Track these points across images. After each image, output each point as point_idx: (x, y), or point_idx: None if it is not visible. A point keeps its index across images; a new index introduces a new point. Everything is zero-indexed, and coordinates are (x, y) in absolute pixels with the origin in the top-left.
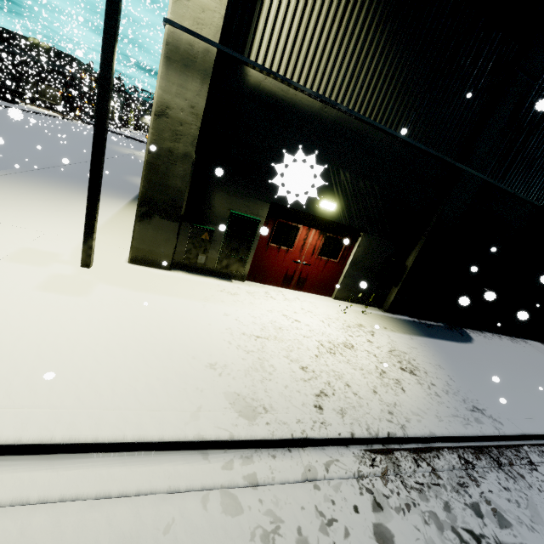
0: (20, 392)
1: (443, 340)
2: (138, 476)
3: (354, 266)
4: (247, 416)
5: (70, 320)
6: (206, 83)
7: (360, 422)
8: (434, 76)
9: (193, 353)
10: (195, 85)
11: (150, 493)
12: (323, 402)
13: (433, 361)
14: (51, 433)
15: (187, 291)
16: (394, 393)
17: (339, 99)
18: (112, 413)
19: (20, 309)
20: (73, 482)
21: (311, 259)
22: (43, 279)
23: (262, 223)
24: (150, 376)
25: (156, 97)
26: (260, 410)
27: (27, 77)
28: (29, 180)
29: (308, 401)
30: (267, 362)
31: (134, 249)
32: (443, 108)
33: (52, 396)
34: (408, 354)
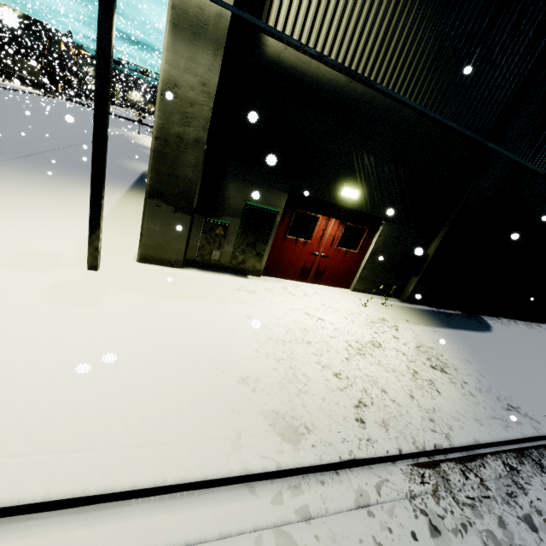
0: (41, 433)
1: (464, 330)
2: (184, 523)
3: (373, 256)
4: (291, 439)
5: (85, 336)
6: (218, 55)
7: (405, 435)
8: (471, 44)
9: (222, 366)
10: (206, 58)
11: (199, 542)
12: (364, 414)
13: (460, 355)
14: (83, 484)
15: (204, 292)
16: (430, 396)
17: (366, 72)
18: (147, 451)
19: (28, 327)
20: (114, 539)
21: (330, 251)
22: (48, 287)
23: (279, 215)
24: (181, 399)
25: (162, 73)
26: (302, 430)
27: (1, 50)
28: (17, 169)
29: (348, 414)
30: (299, 371)
31: (143, 247)
32: (478, 80)
33: (77, 435)
34: (435, 350)
